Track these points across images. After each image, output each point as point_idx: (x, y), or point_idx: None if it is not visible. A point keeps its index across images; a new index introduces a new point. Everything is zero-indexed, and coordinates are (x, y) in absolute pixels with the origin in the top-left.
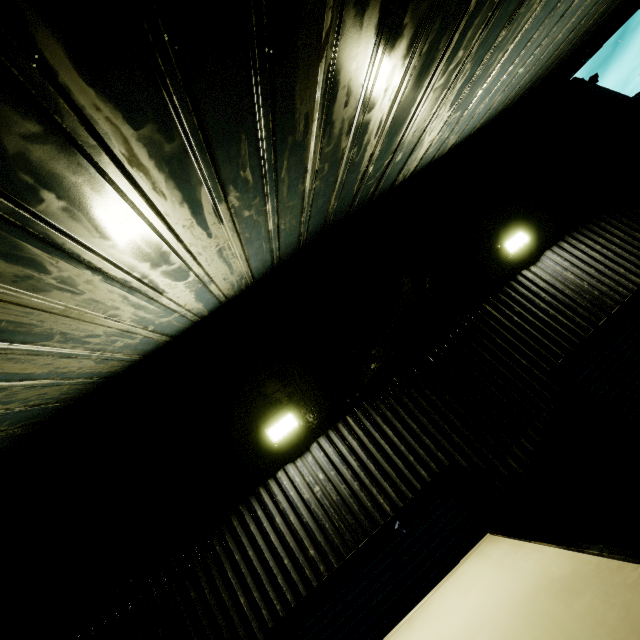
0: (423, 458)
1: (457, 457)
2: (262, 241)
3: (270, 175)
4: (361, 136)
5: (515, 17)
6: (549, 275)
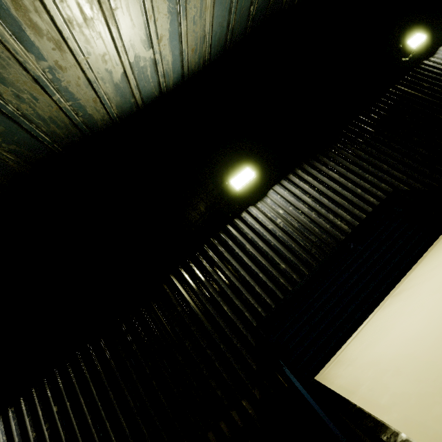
0: (369, 189)
1: (400, 185)
2: None
3: None
4: None
5: None
6: None
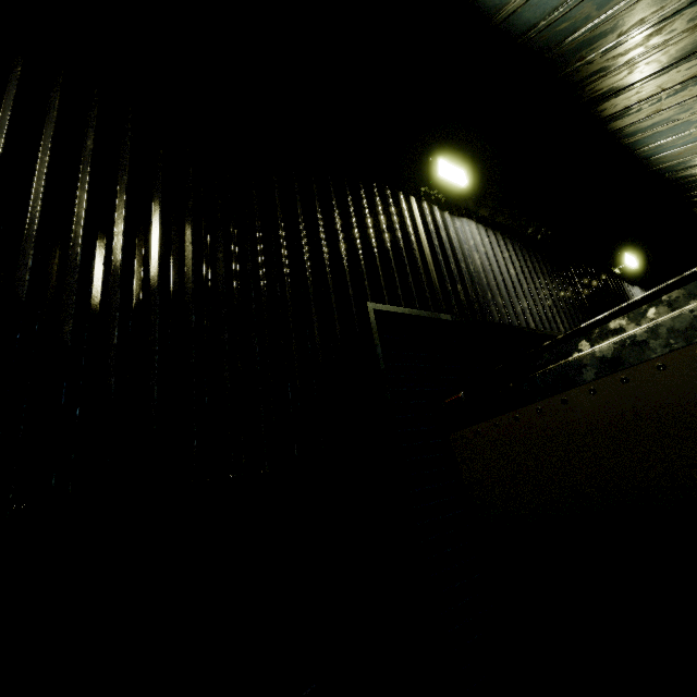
0: None
1: None
2: None
3: None
4: None
5: None
6: None
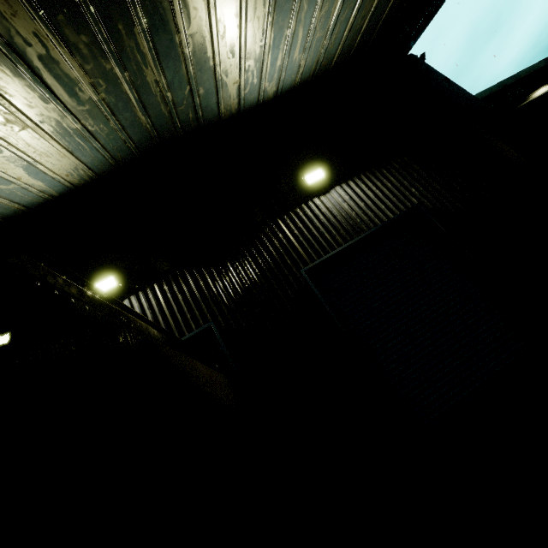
0: (196, 317)
1: (219, 319)
2: (75, 137)
3: (33, 77)
4: (125, 62)
5: None
6: (331, 204)
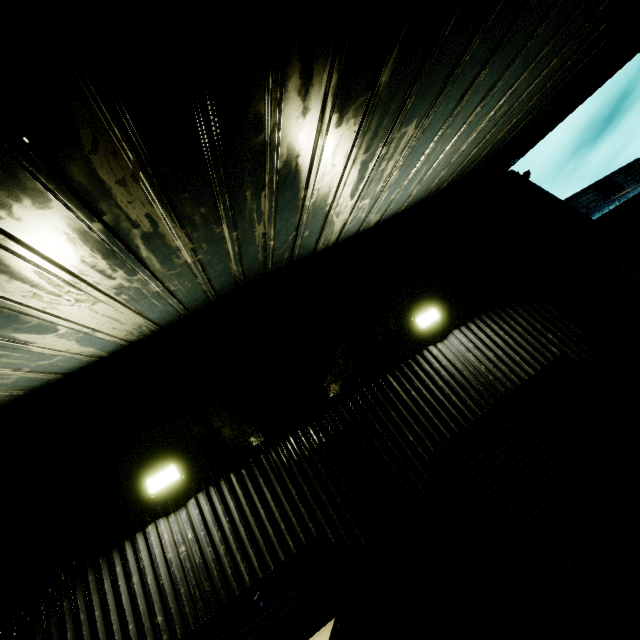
0: (294, 527)
1: (327, 530)
2: (151, 299)
3: (127, 255)
4: (239, 223)
5: (389, 140)
6: (452, 354)
